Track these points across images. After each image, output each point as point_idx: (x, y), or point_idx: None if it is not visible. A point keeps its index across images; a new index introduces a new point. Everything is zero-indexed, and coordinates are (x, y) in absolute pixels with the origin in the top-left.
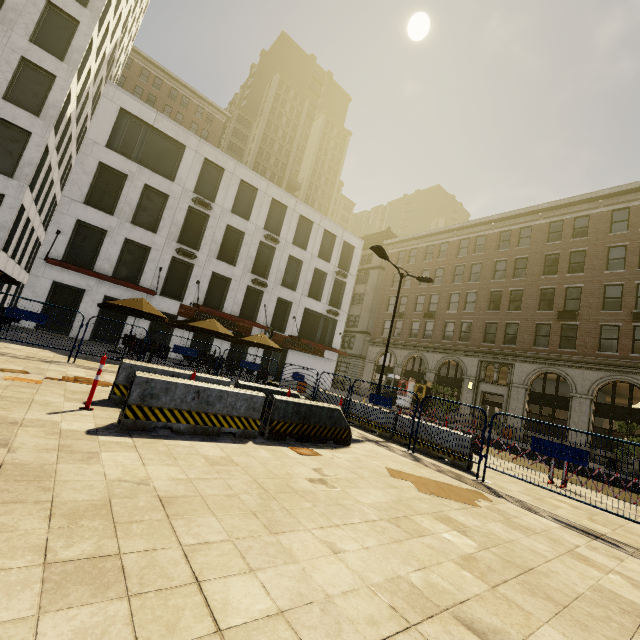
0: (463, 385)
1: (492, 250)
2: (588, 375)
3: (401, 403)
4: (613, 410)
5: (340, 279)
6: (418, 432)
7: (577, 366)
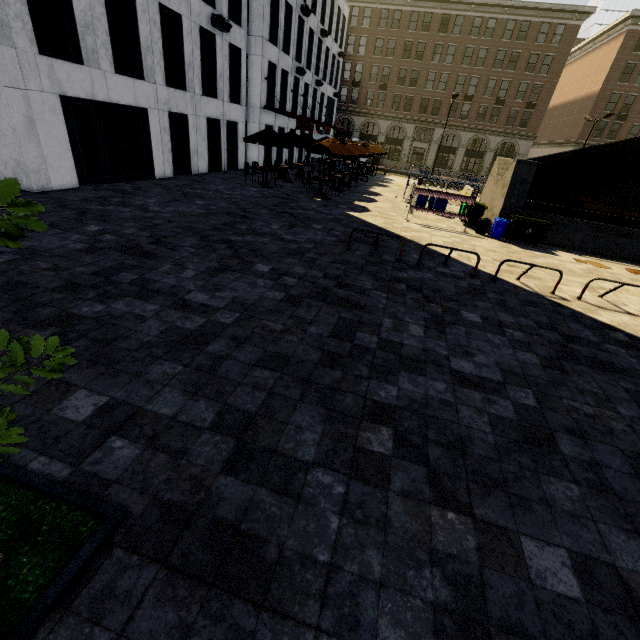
0: (404, 144)
1: (435, 32)
2: (468, 135)
3: (364, 160)
4: (473, 153)
5: (339, 59)
6: (481, 189)
7: (465, 130)
